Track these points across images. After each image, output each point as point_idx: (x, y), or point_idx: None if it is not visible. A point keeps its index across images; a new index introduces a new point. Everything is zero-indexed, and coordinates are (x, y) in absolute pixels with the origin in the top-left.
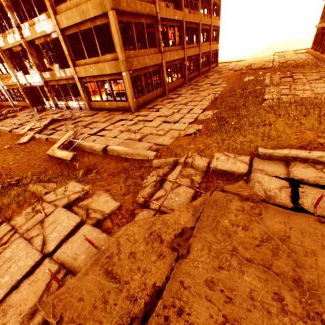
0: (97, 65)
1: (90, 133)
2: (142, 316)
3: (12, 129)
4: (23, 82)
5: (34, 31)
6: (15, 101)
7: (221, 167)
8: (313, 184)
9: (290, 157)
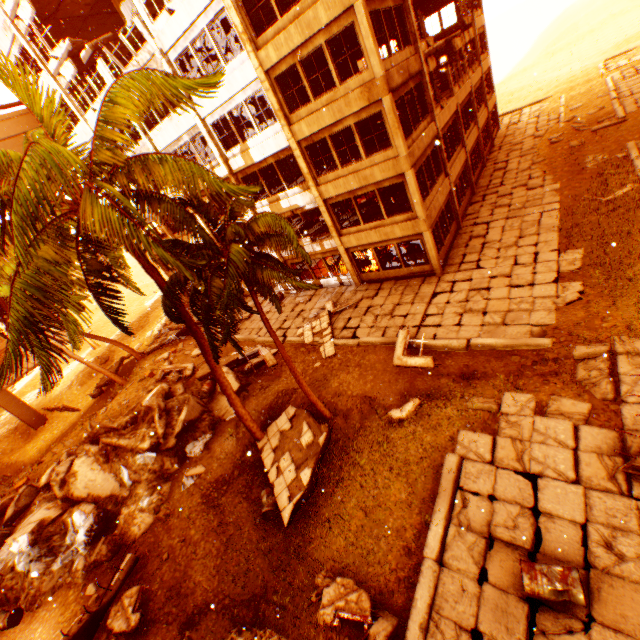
0: (379, 230)
1: (414, 325)
2: None
3: (284, 339)
4: None
5: (277, 207)
6: None
7: None
8: None
9: None
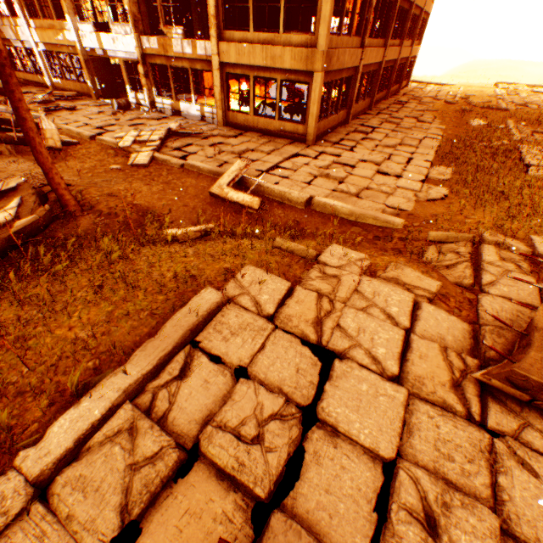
0: (268, 49)
1: (259, 170)
2: None
3: (96, 135)
4: (90, 44)
5: None
6: (57, 78)
7: None
8: None
9: None
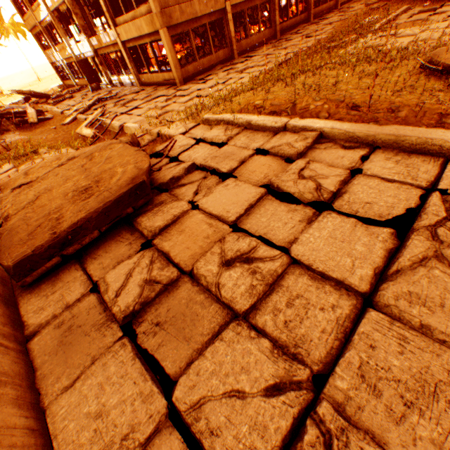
0: (134, 23)
1: (122, 113)
2: (25, 184)
3: (64, 111)
4: (77, 52)
5: None
6: (77, 79)
7: (165, 132)
8: (209, 142)
9: (219, 121)
